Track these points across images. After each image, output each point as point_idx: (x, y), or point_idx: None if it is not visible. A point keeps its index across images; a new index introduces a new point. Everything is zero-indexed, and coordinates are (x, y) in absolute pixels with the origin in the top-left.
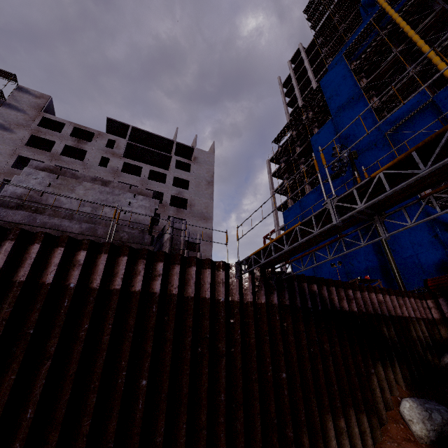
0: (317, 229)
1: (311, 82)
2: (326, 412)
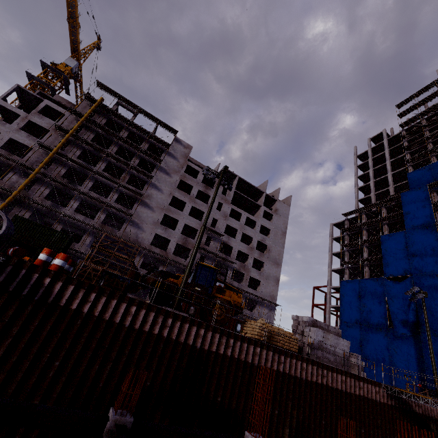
0: None
1: (388, 172)
2: None
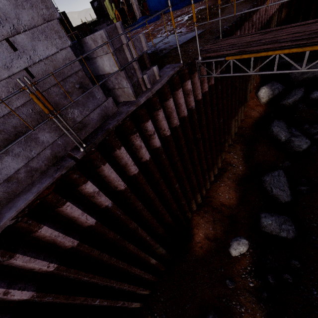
0: None
1: None
2: (232, 119)
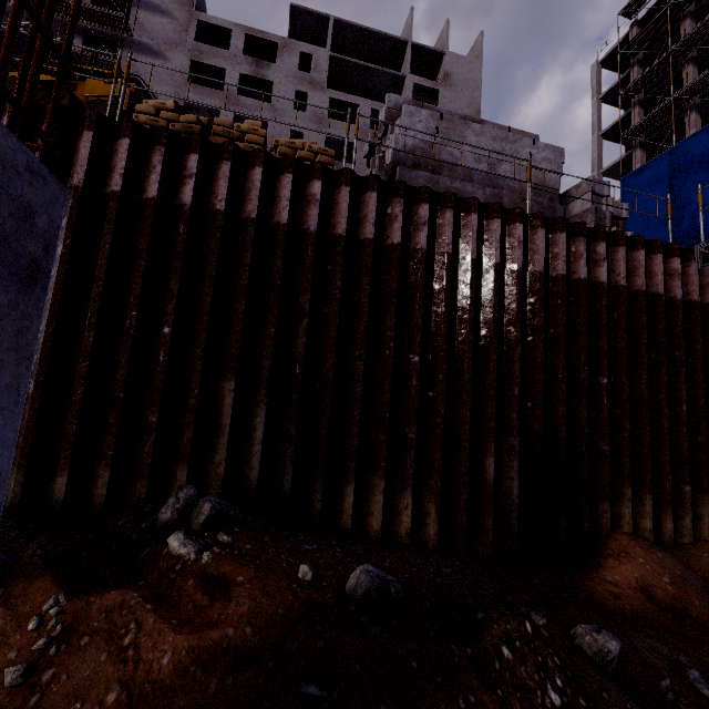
0: None
1: None
2: None
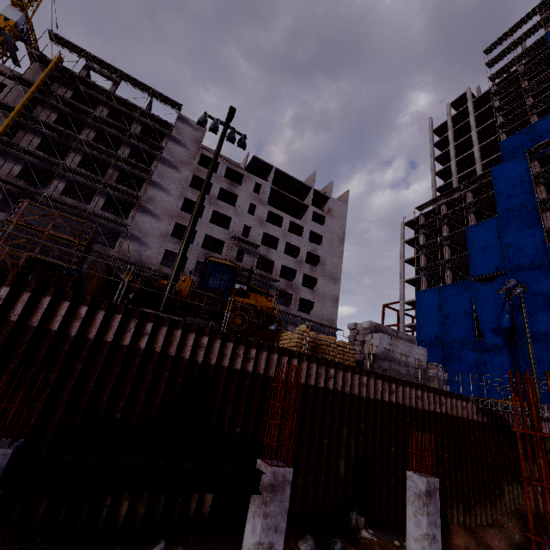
0: (547, 414)
1: (474, 146)
2: (504, 481)
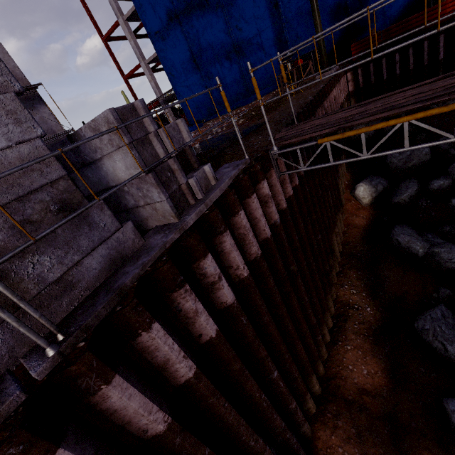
0: None
1: None
2: (332, 232)
